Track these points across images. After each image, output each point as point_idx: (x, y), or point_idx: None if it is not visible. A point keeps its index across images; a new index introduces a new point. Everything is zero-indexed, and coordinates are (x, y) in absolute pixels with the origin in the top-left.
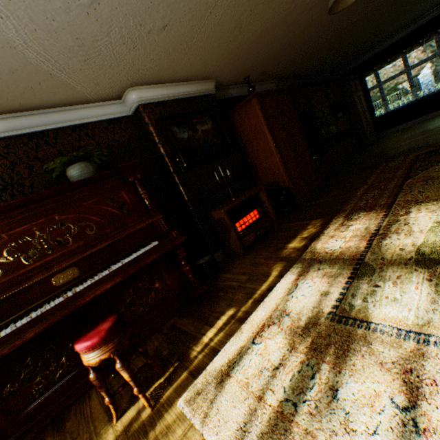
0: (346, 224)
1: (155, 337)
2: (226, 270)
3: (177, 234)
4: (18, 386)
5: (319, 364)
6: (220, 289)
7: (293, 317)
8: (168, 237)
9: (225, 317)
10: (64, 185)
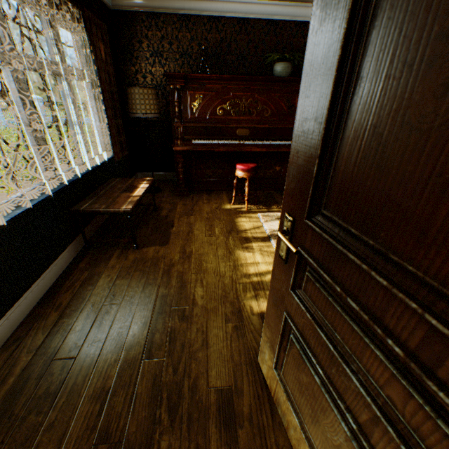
0: None
1: (258, 192)
2: None
3: None
4: (203, 168)
5: None
6: None
7: None
8: None
9: None
10: (270, 78)
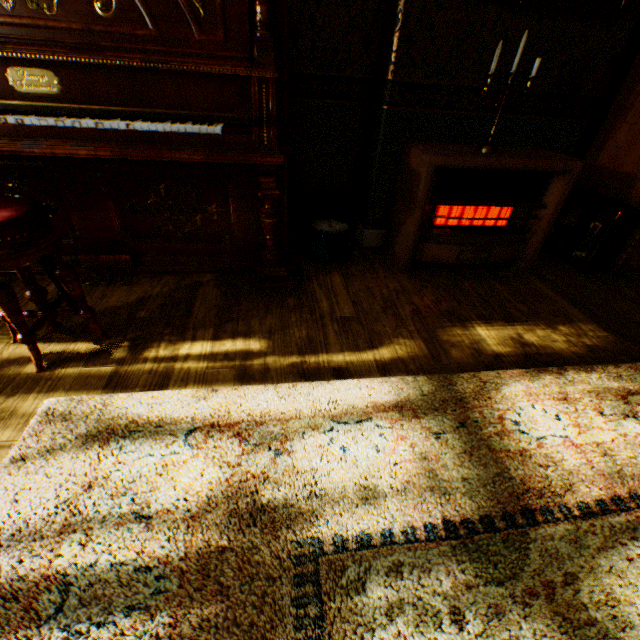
0: (633, 404)
1: (168, 279)
2: (349, 272)
3: (270, 142)
4: None
5: (167, 603)
6: (301, 293)
7: (278, 466)
8: (248, 135)
9: (240, 346)
10: None
